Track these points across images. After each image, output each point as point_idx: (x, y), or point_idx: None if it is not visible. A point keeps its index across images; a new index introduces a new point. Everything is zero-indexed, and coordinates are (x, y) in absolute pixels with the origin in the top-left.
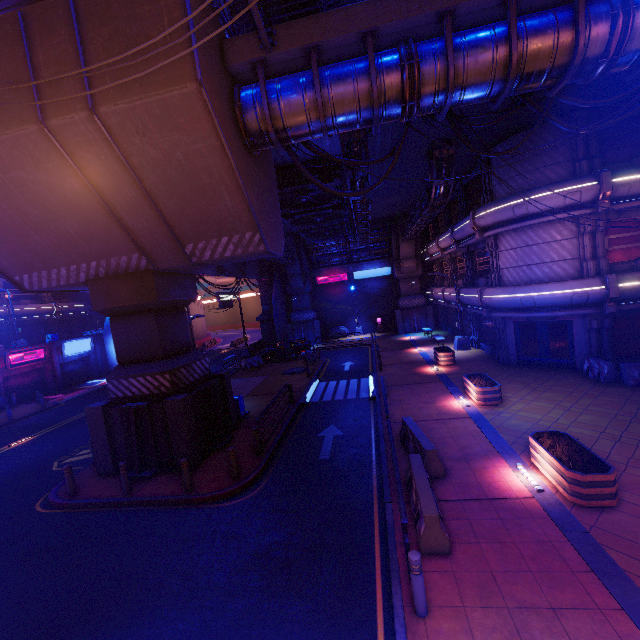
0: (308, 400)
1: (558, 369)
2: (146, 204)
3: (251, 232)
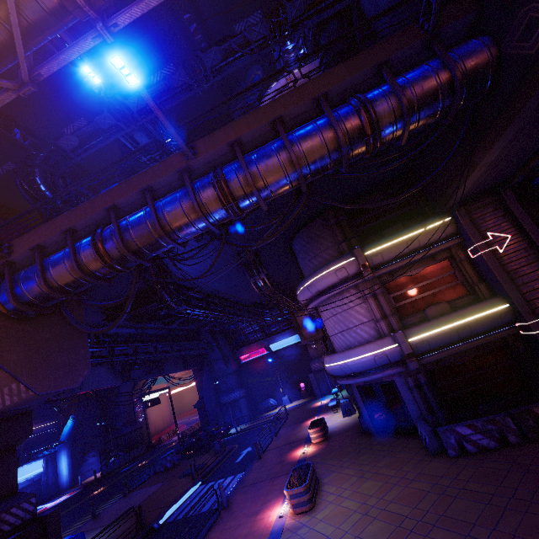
0: (163, 520)
1: (406, 435)
2: None
3: (15, 383)
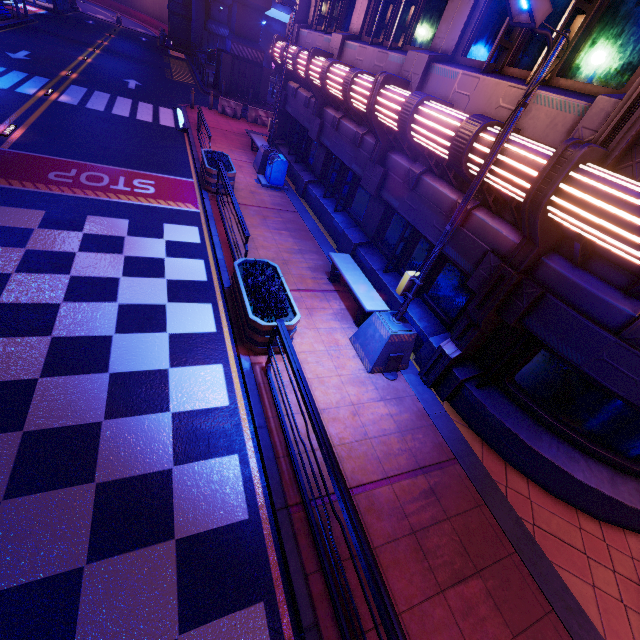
0: None
1: None
2: None
3: None
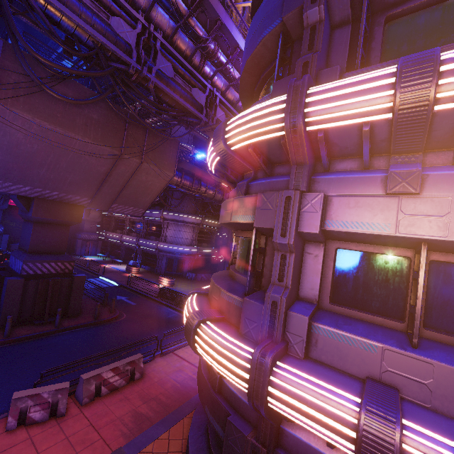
0: None
1: (178, 276)
2: (120, 187)
3: (143, 209)
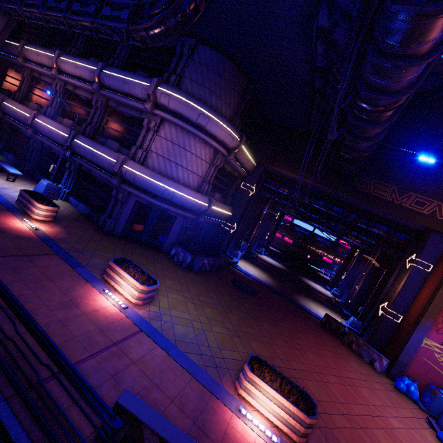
0: None
1: (151, 248)
2: None
3: None
